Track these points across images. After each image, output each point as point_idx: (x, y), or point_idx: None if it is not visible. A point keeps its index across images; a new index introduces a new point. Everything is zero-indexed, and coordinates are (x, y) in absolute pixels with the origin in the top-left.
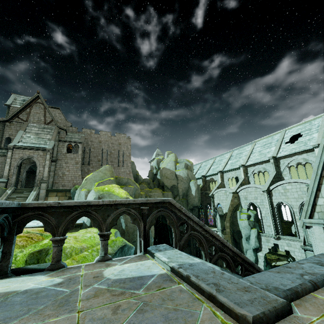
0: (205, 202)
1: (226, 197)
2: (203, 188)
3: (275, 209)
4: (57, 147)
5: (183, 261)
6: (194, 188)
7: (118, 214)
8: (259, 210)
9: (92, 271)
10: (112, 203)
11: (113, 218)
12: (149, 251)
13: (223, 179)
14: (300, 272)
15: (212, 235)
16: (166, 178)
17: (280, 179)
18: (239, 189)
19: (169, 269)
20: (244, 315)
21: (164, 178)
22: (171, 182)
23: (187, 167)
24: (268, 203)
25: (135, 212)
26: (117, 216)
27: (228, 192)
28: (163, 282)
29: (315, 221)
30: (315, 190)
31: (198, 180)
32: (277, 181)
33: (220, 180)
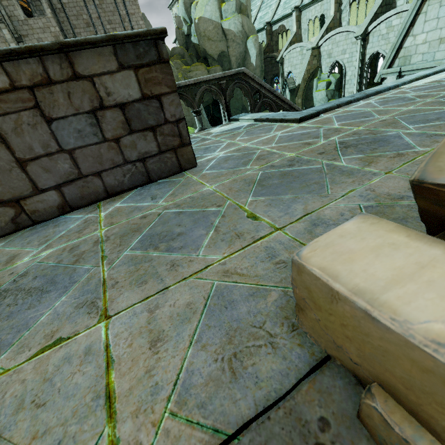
0: (271, 73)
1: (301, 59)
2: (268, 48)
3: (365, 65)
4: (2, 6)
5: (261, 115)
6: (254, 52)
7: (202, 93)
8: (344, 72)
9: (202, 134)
10: (196, 82)
11: (199, 96)
12: (233, 119)
13: (300, 24)
14: (335, 102)
15: (282, 100)
16: (209, 40)
17: (389, 8)
18: (322, 40)
19: (253, 121)
20: (296, 118)
21: (205, 42)
22: (218, 47)
23: (240, 9)
24: (358, 57)
25: (216, 88)
26: (202, 95)
27: (305, 49)
28: (252, 125)
29: (392, 71)
30: (408, 26)
31: (260, 34)
32: (384, 13)
33: (296, 28)
